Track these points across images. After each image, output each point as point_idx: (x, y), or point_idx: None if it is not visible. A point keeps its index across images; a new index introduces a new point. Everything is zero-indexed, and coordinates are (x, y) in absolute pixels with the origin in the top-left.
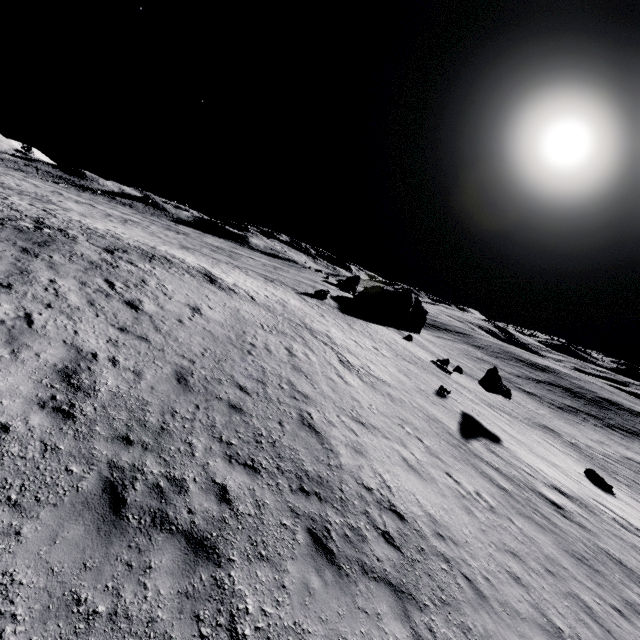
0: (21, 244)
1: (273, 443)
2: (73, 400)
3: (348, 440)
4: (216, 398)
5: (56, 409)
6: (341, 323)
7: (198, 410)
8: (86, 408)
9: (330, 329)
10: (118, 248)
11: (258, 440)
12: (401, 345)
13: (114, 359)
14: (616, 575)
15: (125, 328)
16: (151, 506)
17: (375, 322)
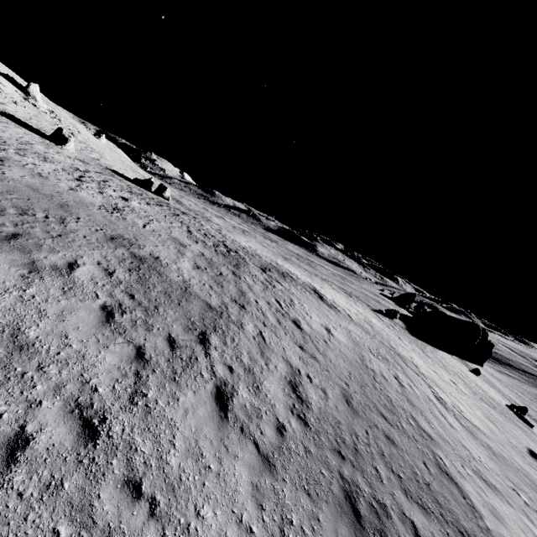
0: (230, 268)
1: (428, 485)
2: (303, 410)
3: (482, 499)
4: (374, 425)
5: (298, 416)
6: (416, 348)
7: (368, 435)
8: (311, 418)
9: (412, 355)
10: (265, 267)
11: (416, 479)
12: (471, 380)
13: (309, 376)
14: None
15: (302, 346)
16: (375, 524)
17: (439, 348)
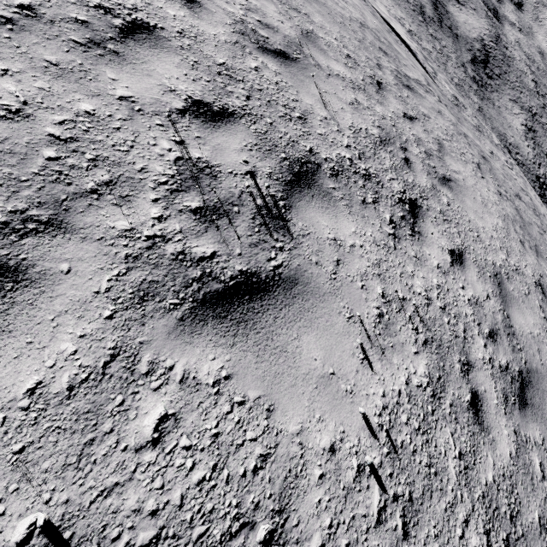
0: None
1: None
2: None
3: None
4: None
5: None
6: None
7: None
8: None
9: None
10: None
11: None
12: None
13: None
14: (488, 134)
15: None
16: None
17: None
